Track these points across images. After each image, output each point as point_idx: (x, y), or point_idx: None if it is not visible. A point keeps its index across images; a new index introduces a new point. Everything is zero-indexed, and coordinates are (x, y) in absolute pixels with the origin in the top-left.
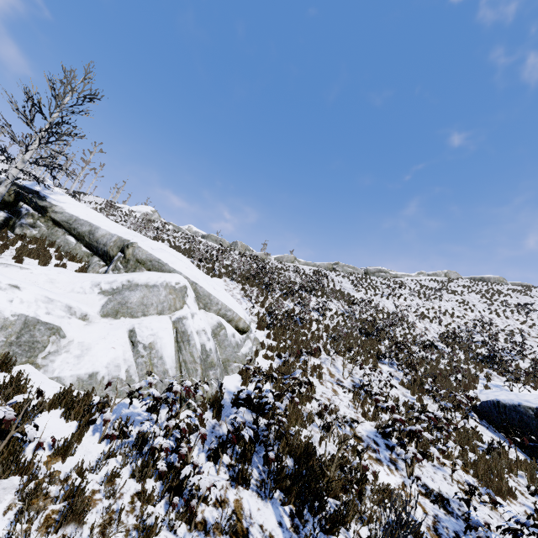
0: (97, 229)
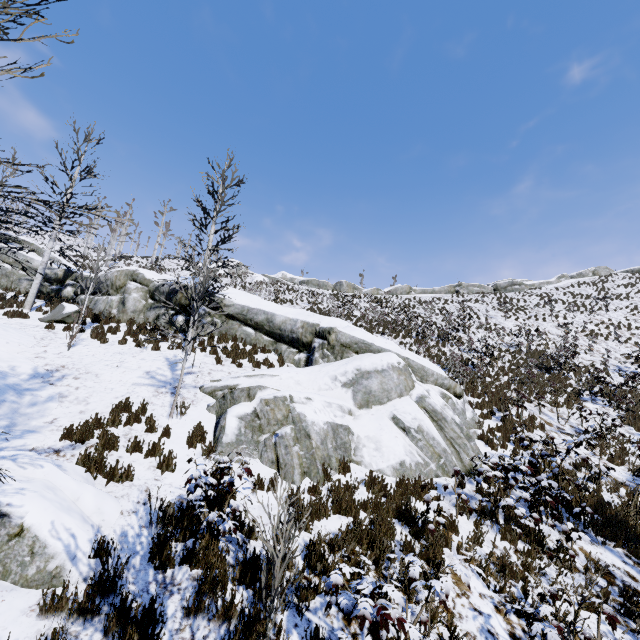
0: (274, 315)
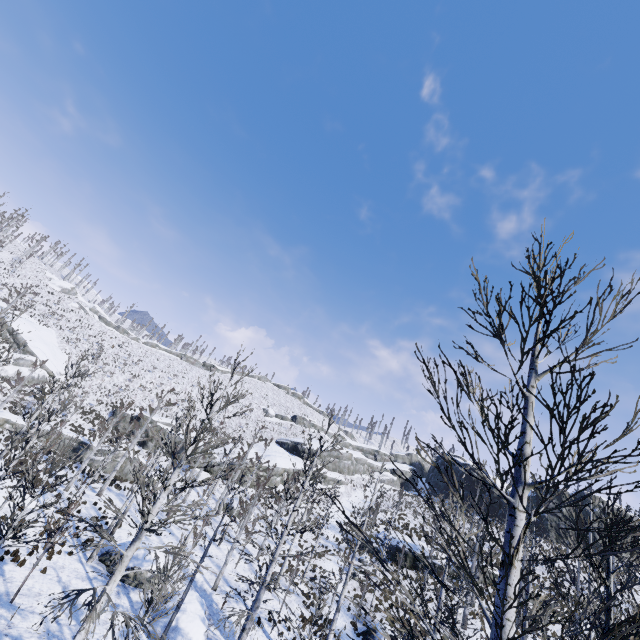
0: (19, 335)
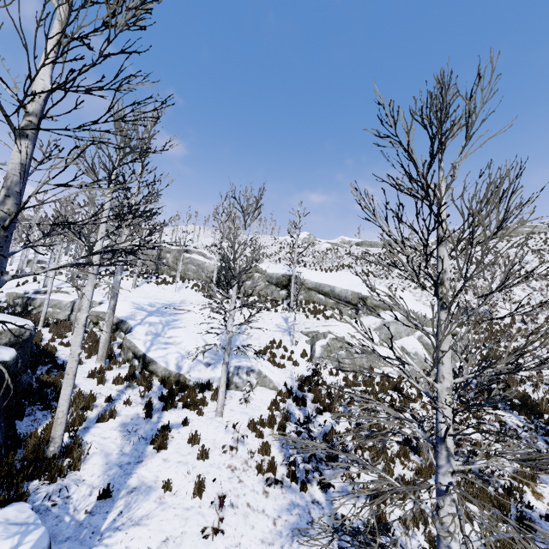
0: (334, 288)
